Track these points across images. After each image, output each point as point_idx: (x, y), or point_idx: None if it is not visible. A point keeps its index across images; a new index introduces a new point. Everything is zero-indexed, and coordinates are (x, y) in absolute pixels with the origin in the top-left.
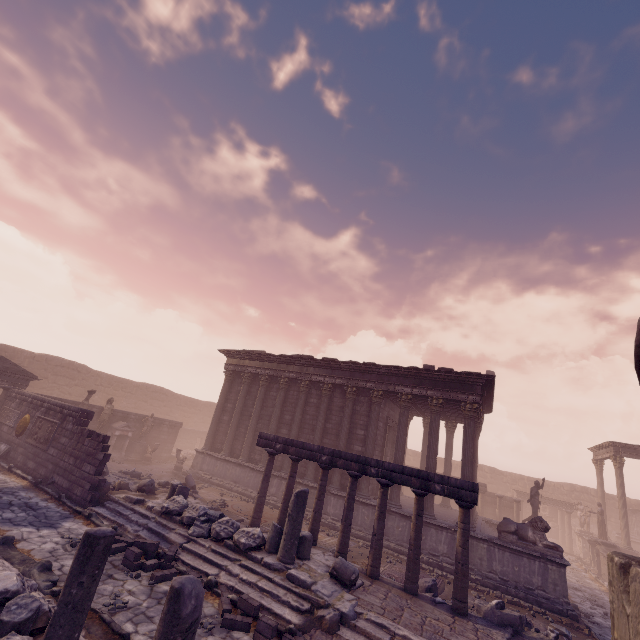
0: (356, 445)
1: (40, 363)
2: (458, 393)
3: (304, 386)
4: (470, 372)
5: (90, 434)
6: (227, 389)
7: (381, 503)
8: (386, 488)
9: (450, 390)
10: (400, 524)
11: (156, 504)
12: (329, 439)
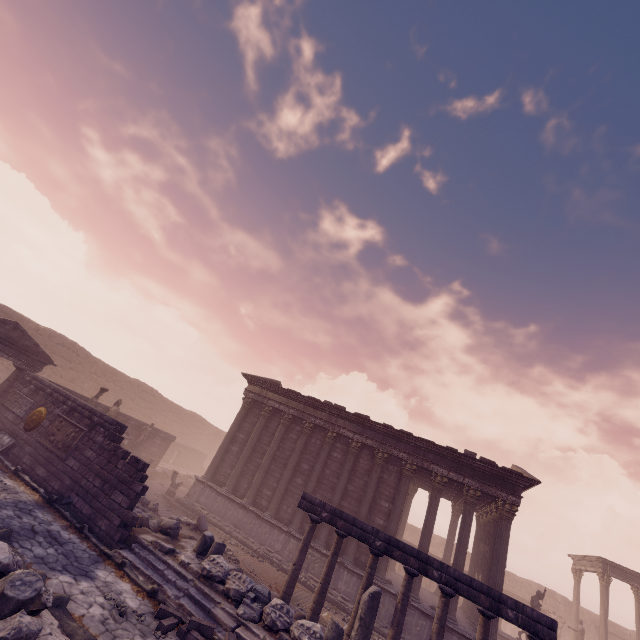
0: (378, 517)
1: (42, 337)
2: (498, 489)
3: (330, 437)
4: (512, 470)
5: (125, 455)
6: (242, 417)
7: (442, 615)
8: (449, 598)
9: (490, 484)
10: (419, 622)
11: (190, 559)
12: (349, 503)
